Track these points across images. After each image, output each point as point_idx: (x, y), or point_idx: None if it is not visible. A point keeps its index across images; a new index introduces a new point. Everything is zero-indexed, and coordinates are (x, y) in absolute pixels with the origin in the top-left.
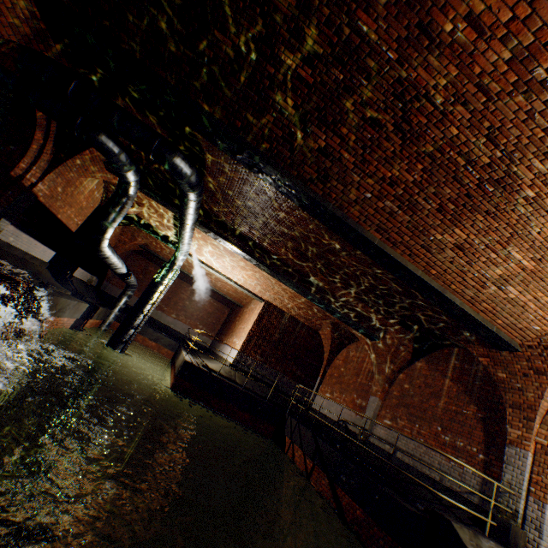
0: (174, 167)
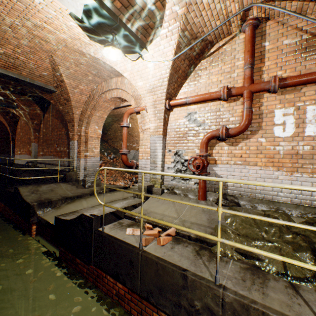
0: None
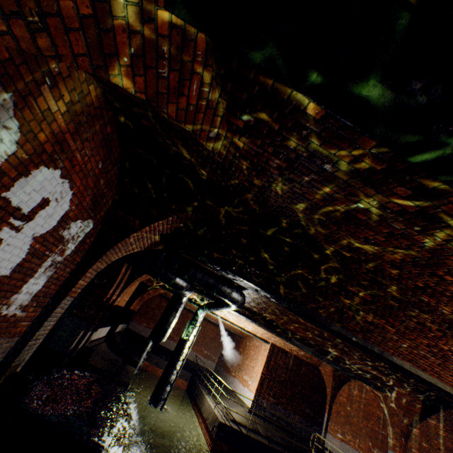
0: (230, 299)
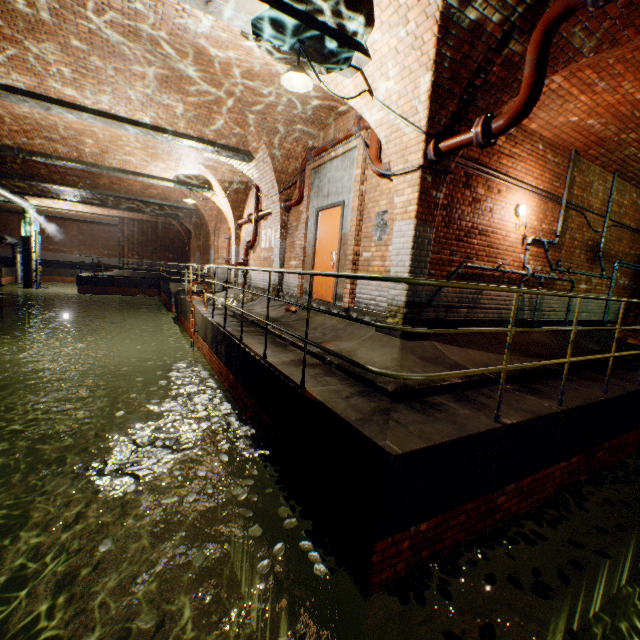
0: None
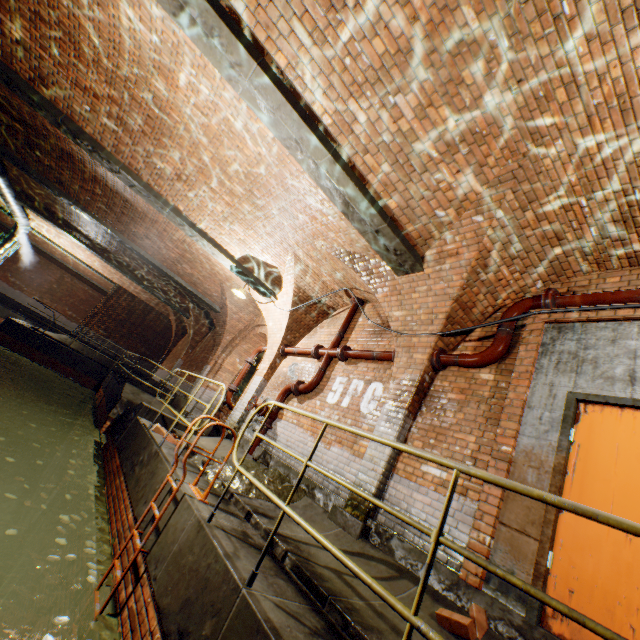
0: None
